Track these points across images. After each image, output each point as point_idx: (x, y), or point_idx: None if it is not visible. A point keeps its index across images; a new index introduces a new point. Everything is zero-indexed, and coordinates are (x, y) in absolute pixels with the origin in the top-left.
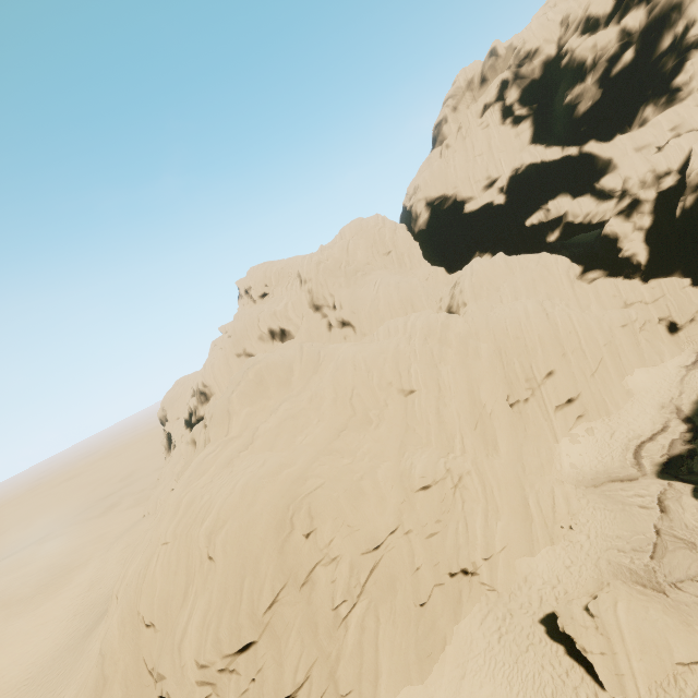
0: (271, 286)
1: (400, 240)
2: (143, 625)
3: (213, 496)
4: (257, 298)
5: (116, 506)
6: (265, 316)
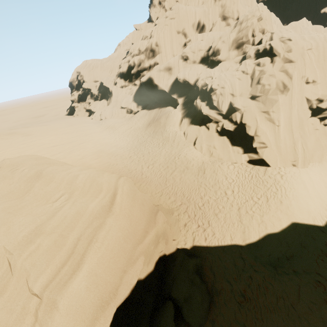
0: (181, 2)
1: (255, 1)
2: (304, 83)
3: (326, 34)
4: (169, 9)
5: (62, 120)
6: (199, 11)
